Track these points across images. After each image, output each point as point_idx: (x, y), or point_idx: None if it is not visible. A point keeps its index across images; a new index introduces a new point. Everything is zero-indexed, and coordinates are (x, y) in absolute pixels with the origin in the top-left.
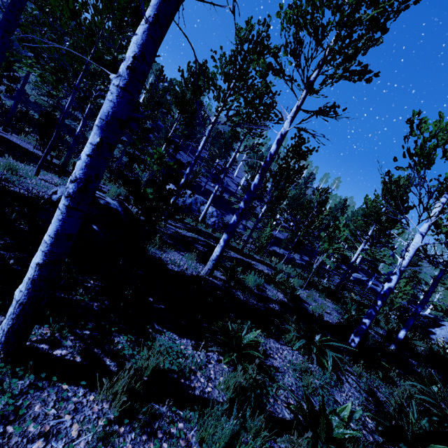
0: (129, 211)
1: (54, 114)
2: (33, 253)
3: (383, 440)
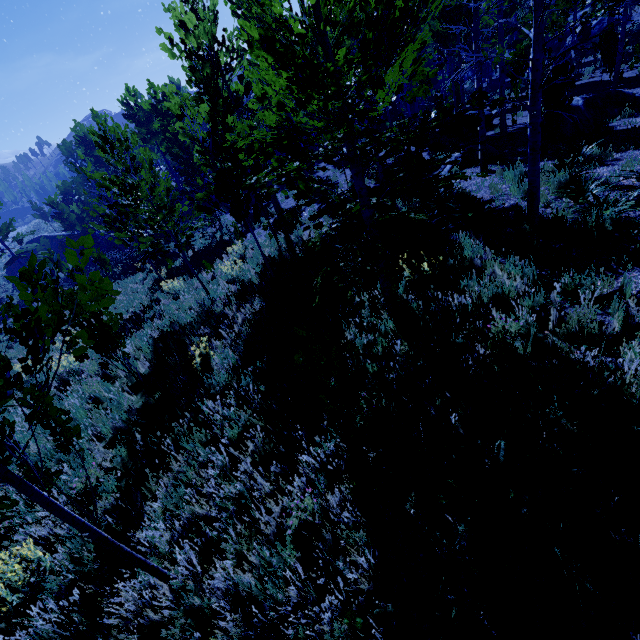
0: (620, 95)
1: (611, 30)
2: (514, 148)
3: (636, 180)
